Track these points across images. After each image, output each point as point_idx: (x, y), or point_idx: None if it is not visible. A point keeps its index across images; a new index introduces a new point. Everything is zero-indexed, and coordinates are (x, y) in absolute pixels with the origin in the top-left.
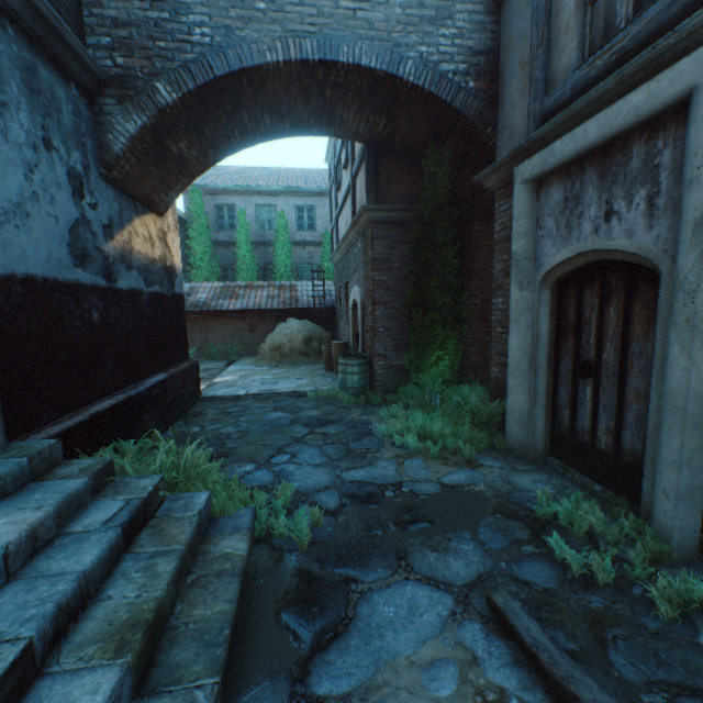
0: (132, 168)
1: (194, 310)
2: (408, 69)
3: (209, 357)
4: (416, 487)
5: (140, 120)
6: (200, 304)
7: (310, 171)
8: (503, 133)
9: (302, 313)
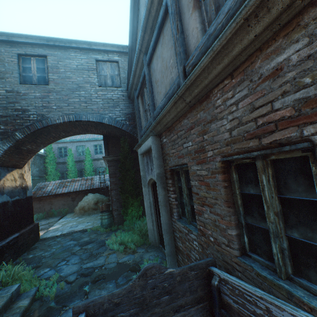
0: (6, 158)
1: (45, 195)
2: (106, 120)
3: (52, 216)
4: (108, 265)
5: (9, 144)
6: (48, 192)
7: None
8: (138, 136)
9: (96, 190)
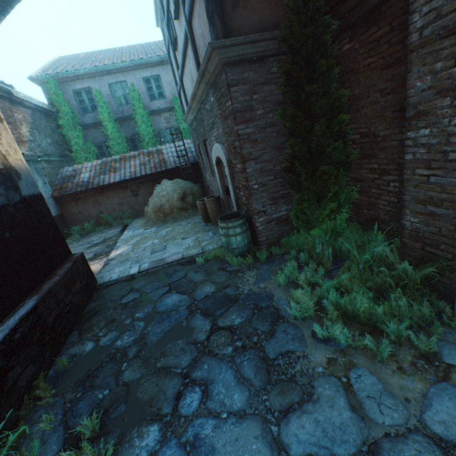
0: None
1: (81, 190)
2: None
3: (107, 225)
4: None
5: None
6: (85, 184)
7: (148, 45)
8: None
9: (172, 173)
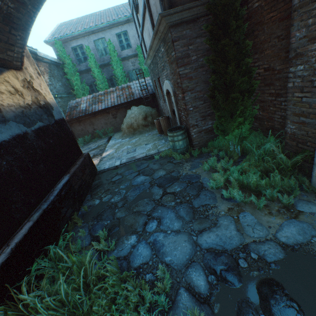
0: None
1: (82, 115)
2: None
3: (98, 137)
4: (261, 250)
5: None
6: (84, 111)
7: (118, 7)
8: None
9: (138, 101)
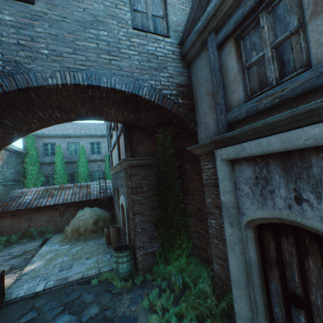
0: None
1: (21, 208)
2: (144, 92)
3: (30, 237)
4: None
5: None
6: (26, 204)
7: (98, 124)
8: (201, 126)
9: (93, 201)
